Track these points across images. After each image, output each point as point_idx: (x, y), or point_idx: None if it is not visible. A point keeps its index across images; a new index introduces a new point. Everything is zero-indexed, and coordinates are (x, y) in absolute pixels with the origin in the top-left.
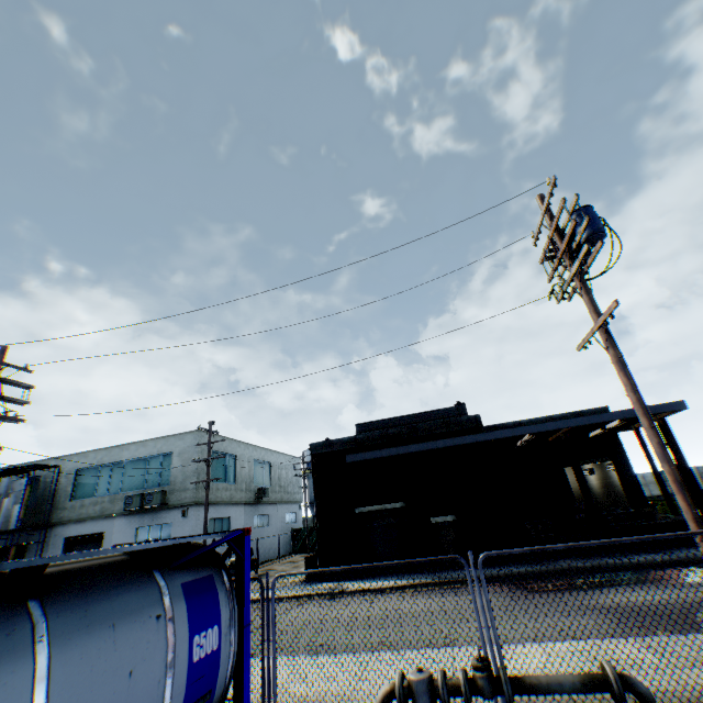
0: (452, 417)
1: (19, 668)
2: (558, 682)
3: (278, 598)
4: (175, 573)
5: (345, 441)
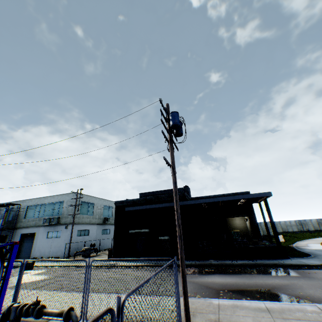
0: (180, 192)
1: None
2: (52, 312)
3: (89, 266)
4: None
5: (128, 201)
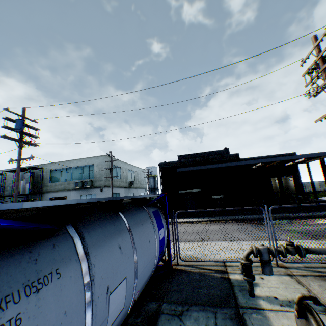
0: (222, 154)
1: (126, 236)
2: (324, 251)
3: None
4: (148, 208)
5: (175, 162)
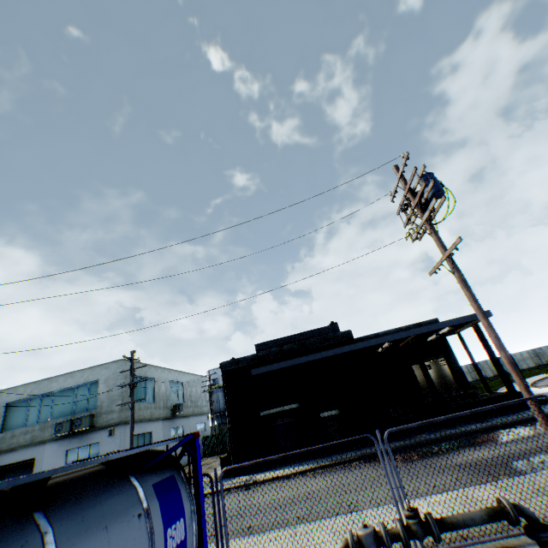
0: (328, 334)
1: None
2: (470, 517)
3: None
4: (146, 476)
5: (249, 358)
